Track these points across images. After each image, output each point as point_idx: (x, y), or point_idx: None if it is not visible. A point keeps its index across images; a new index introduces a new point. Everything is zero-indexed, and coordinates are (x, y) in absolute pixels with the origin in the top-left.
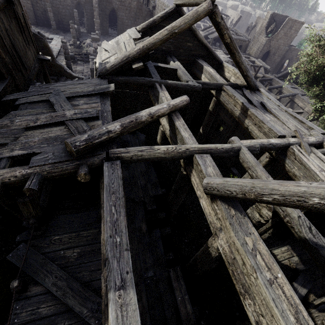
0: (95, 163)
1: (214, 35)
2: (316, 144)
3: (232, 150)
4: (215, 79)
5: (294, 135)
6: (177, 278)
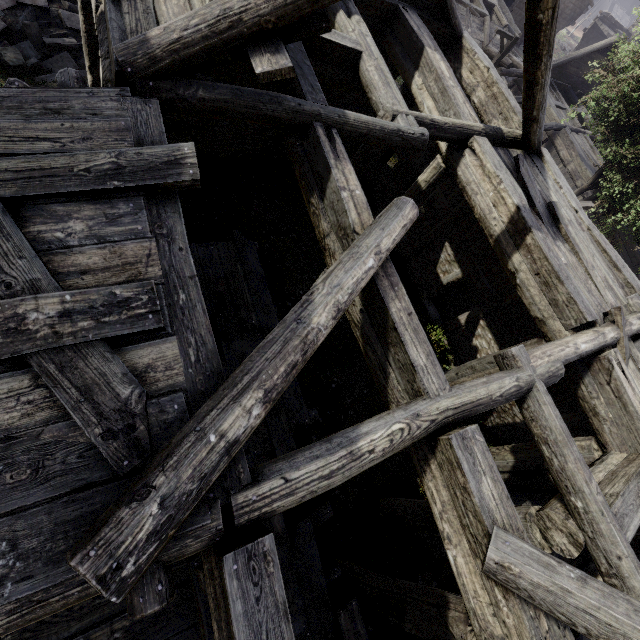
0: (186, 552)
1: None
2: (637, 333)
3: (517, 394)
4: (452, 107)
5: (605, 311)
6: (354, 624)
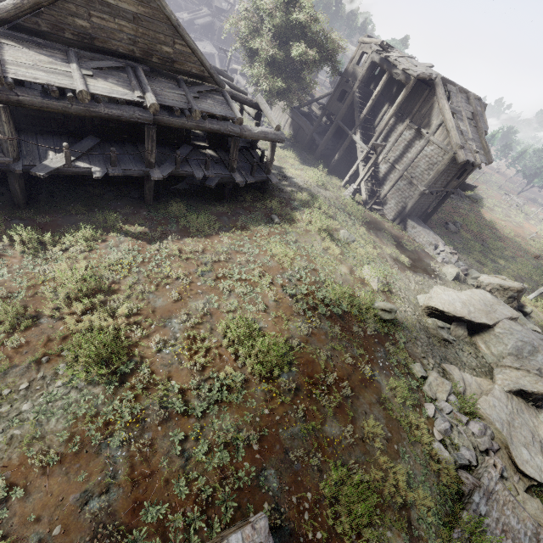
0: None
1: (202, 21)
2: None
3: None
4: None
5: None
6: None
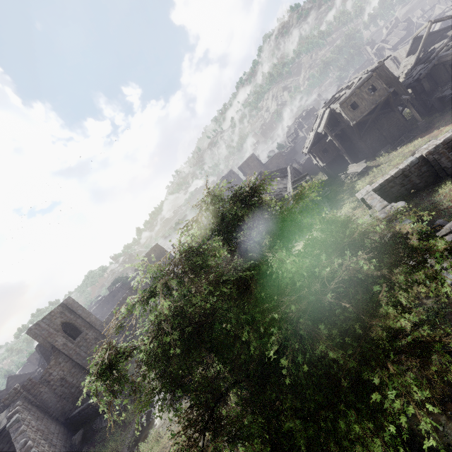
0: (436, 60)
1: (437, 27)
2: None
3: None
4: None
5: None
6: None
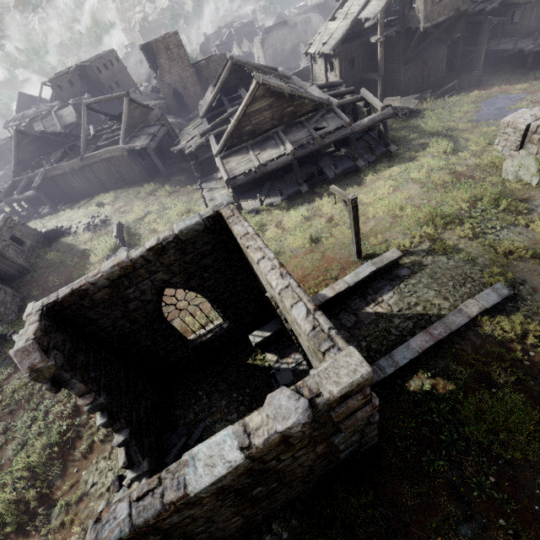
0: None
1: None
2: None
3: None
4: None
5: None
6: None
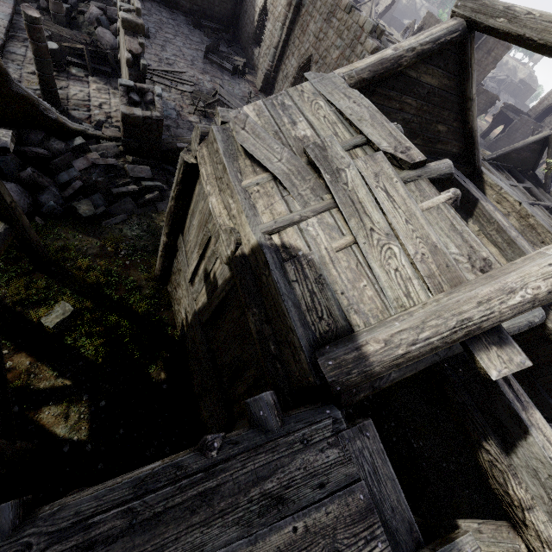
0: None
1: None
2: None
3: None
4: None
5: None
6: None
